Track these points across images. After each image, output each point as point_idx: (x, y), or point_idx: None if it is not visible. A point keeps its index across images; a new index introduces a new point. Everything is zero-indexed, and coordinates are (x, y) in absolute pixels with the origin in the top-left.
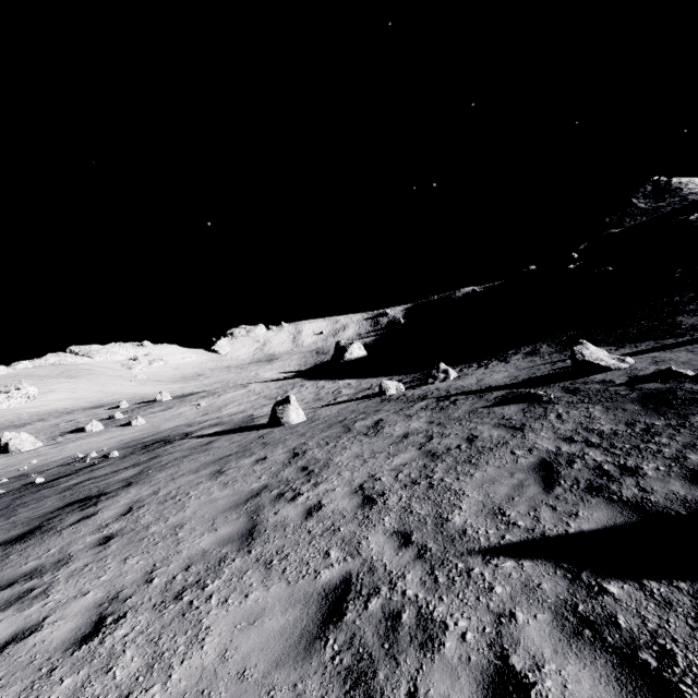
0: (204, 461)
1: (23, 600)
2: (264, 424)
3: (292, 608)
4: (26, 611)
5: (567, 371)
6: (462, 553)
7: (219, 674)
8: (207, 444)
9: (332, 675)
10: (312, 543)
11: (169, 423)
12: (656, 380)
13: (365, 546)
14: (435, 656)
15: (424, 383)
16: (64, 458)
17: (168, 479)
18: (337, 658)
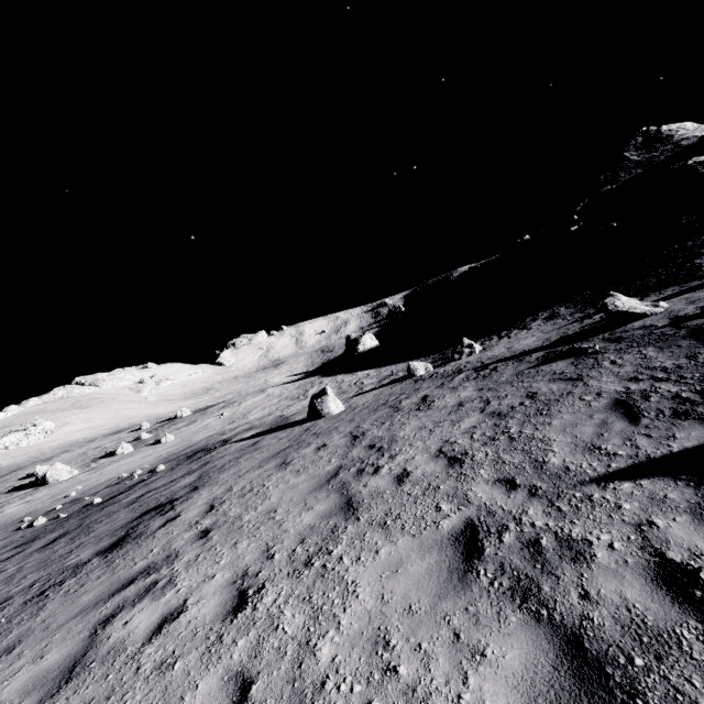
0: (262, 458)
1: (153, 591)
2: (302, 420)
3: (428, 553)
4: (162, 599)
5: (600, 325)
6: (575, 485)
7: (387, 613)
8: (254, 444)
9: (498, 596)
10: (418, 502)
11: (199, 435)
12: (699, 316)
13: (473, 496)
14: (591, 565)
15: (449, 360)
16: (109, 480)
17: (234, 477)
18: (495, 583)
